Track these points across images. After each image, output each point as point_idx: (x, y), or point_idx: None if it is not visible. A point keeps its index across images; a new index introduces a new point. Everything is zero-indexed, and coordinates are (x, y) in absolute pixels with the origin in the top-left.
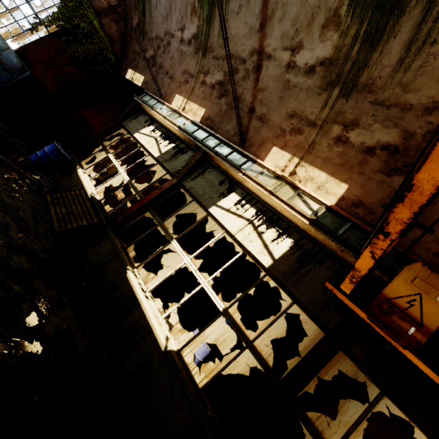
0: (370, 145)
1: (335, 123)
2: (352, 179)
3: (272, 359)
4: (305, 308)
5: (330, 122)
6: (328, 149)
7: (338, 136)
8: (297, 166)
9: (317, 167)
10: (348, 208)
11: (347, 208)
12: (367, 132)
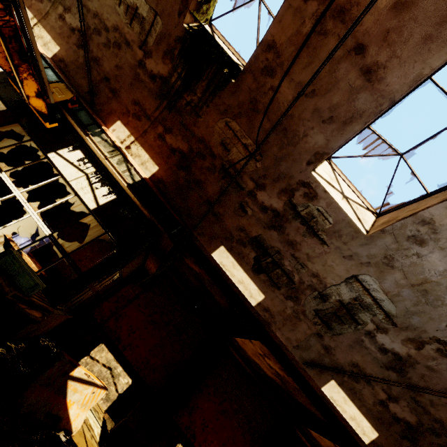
0: (74, 27)
1: (60, 4)
2: (63, 45)
3: (28, 196)
4: (3, 100)
5: (58, 2)
6: (55, 21)
7: (61, 14)
8: (35, 25)
9: (47, 30)
10: (57, 62)
11: (56, 61)
12: (74, 18)
